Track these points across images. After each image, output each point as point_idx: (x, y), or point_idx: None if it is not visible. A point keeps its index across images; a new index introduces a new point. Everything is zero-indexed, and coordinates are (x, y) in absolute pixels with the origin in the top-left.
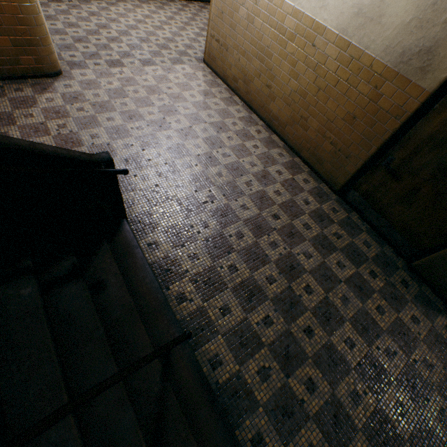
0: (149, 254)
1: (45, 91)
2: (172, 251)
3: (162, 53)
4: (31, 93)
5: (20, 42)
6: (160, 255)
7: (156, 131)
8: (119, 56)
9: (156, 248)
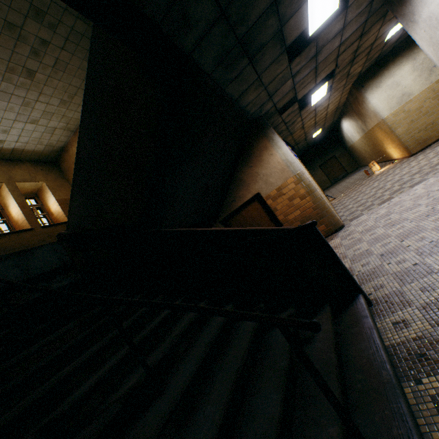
0: (392, 334)
1: (331, 240)
2: (430, 330)
3: (434, 168)
4: None
5: (315, 219)
6: (409, 336)
7: (419, 222)
8: (388, 195)
9: (403, 327)
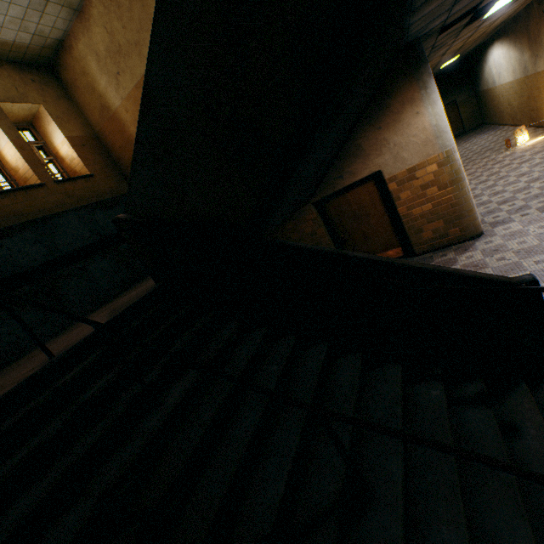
0: None
1: (464, 252)
2: None
3: None
4: (452, 256)
5: (449, 220)
6: None
7: None
8: None
9: None
